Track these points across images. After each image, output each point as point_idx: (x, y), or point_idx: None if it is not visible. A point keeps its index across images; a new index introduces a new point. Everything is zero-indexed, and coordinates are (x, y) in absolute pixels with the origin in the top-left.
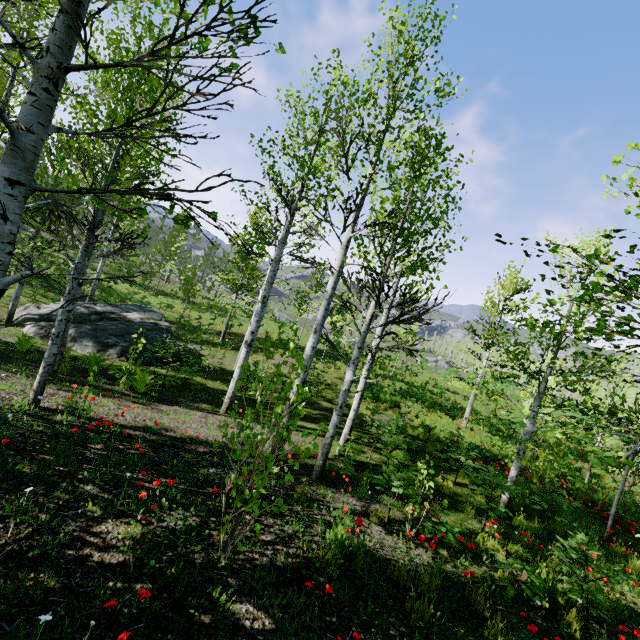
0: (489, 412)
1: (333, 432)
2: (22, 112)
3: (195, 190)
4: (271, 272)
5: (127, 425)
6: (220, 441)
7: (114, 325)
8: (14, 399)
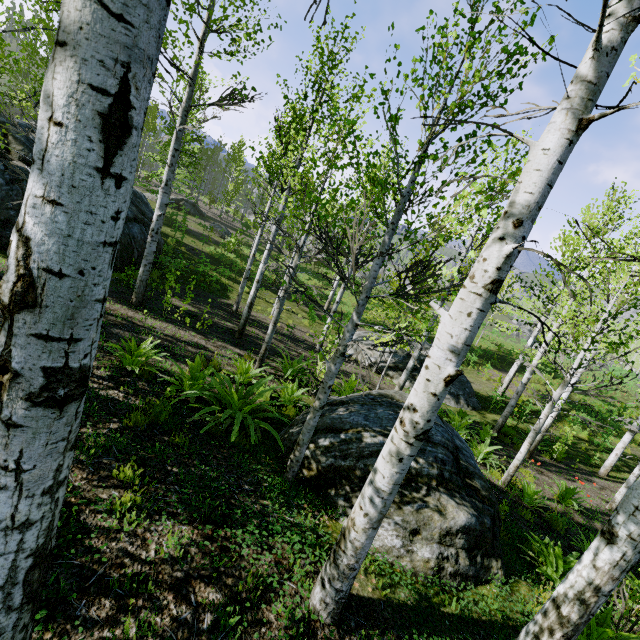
0: None
1: None
2: None
3: None
4: None
5: None
6: None
7: None
8: (603, 506)
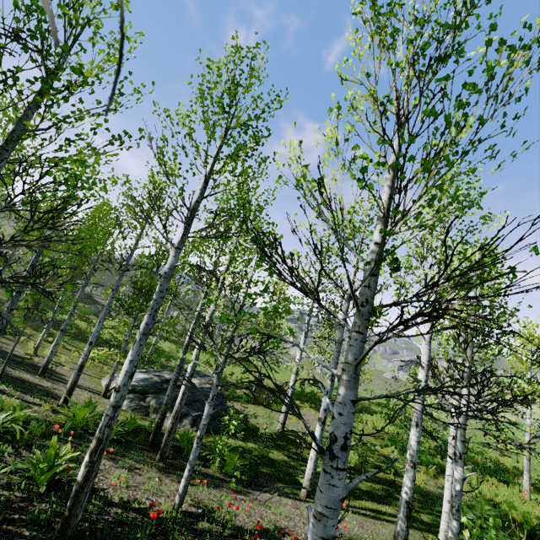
0: (536, 472)
1: None
2: (355, 346)
3: (465, 385)
4: (336, 352)
5: (250, 529)
6: None
7: None
8: (162, 503)
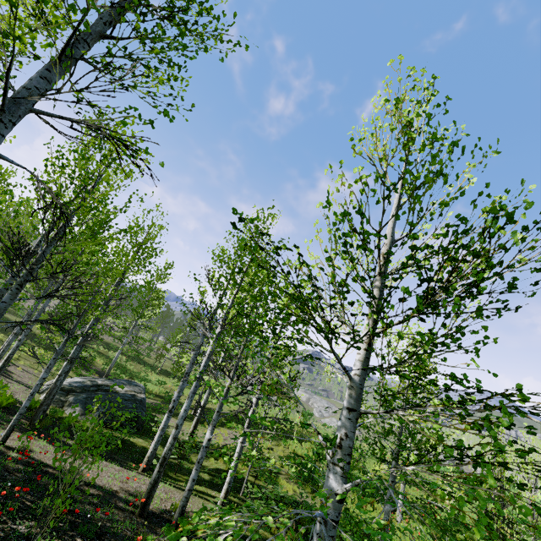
0: None
1: (190, 485)
2: (6, 296)
3: (58, 320)
4: (193, 355)
5: (52, 465)
6: (113, 489)
7: (103, 395)
8: None
